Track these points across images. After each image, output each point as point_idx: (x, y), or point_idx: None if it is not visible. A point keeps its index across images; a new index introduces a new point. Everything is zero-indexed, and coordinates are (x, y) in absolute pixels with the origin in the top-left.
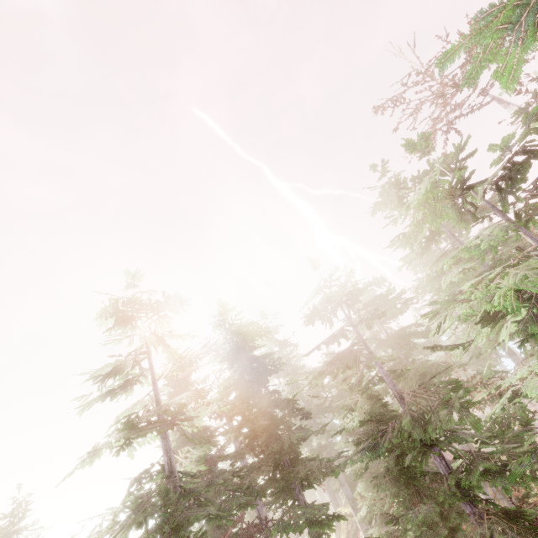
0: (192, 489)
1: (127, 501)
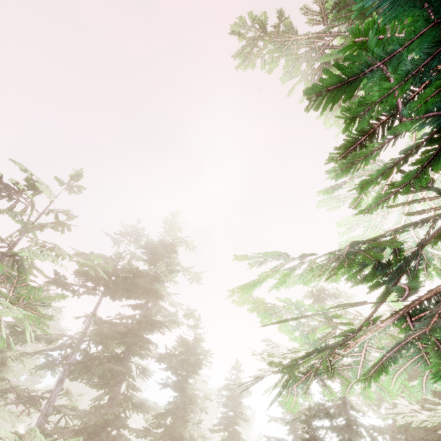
0: (353, 420)
1: (315, 402)
